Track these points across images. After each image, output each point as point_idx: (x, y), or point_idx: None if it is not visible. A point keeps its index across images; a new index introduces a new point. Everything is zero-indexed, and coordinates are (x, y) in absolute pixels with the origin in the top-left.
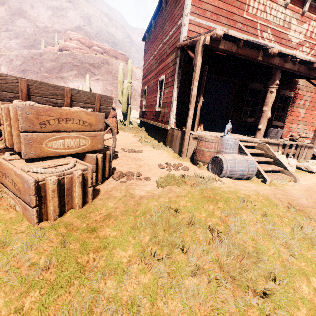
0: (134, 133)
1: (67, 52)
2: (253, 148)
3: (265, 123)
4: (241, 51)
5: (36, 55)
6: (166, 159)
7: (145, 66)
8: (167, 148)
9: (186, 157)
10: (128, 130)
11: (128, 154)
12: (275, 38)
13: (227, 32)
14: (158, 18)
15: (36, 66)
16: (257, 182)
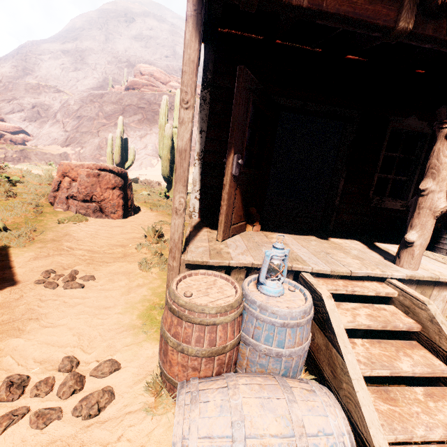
0: (168, 213)
1: (134, 91)
2: (386, 299)
3: (428, 228)
4: None
5: (96, 96)
6: (105, 325)
7: None
8: None
9: None
10: (159, 208)
11: (33, 294)
12: None
13: None
14: None
15: (94, 111)
16: None
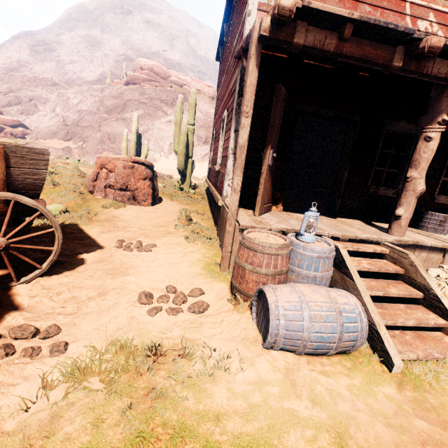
0: (187, 203)
1: (135, 86)
2: (381, 257)
3: (411, 205)
4: (348, 47)
5: (96, 90)
6: (182, 272)
7: (217, 98)
8: (210, 242)
9: (228, 269)
10: (178, 198)
11: (118, 254)
12: (445, 30)
13: (309, 2)
14: (231, 18)
15: (95, 105)
16: (368, 365)
